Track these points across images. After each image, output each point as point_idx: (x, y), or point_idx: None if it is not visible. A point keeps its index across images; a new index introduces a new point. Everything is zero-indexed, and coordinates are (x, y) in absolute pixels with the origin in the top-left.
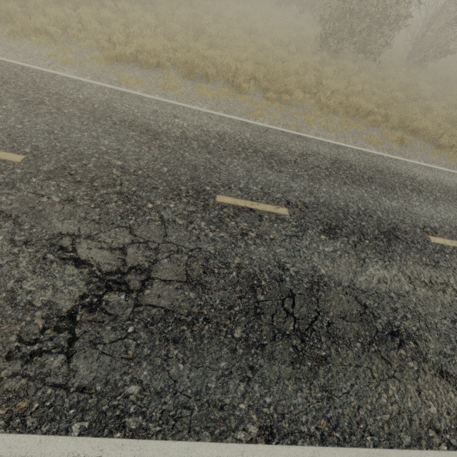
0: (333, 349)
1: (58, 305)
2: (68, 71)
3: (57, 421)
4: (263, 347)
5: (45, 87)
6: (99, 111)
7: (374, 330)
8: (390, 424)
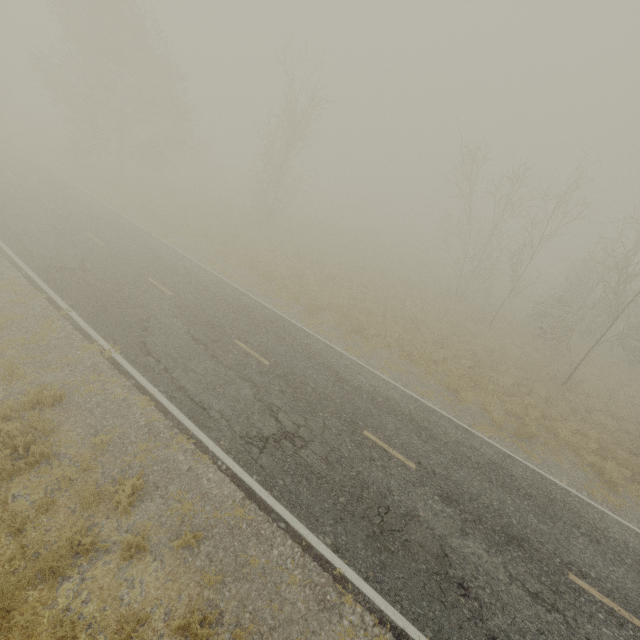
0: None
1: None
2: None
3: None
4: None
5: None
6: None
7: None
8: None
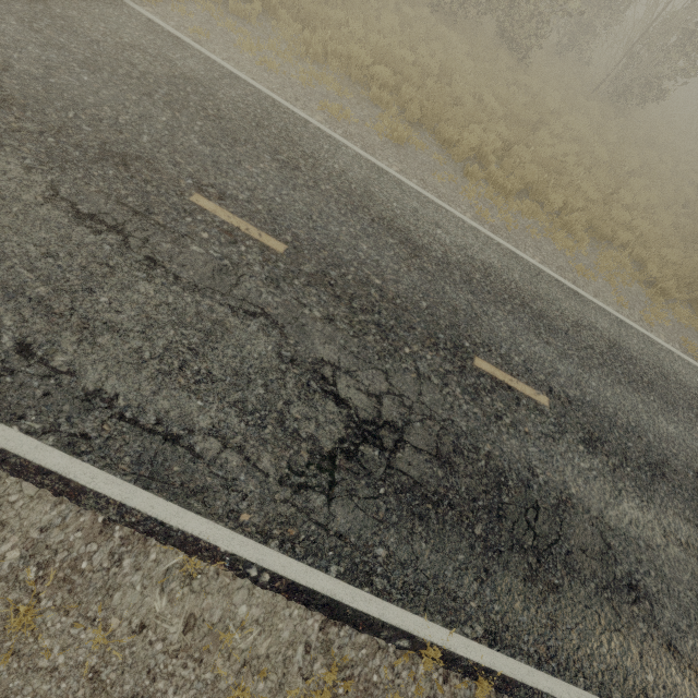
0: None
1: None
2: None
3: None
4: None
5: None
6: None
7: None
8: None
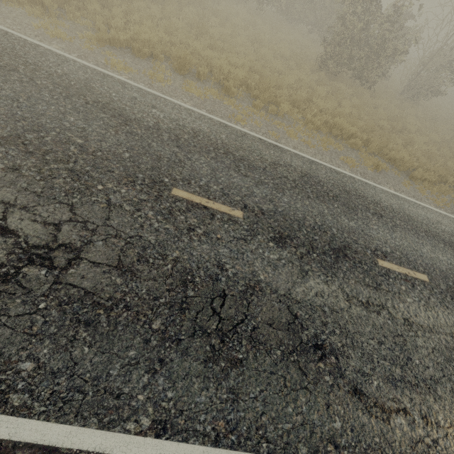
0: (252, 353)
1: None
2: (55, 45)
3: None
4: (180, 342)
5: (23, 56)
6: (74, 88)
7: (298, 341)
8: (291, 434)
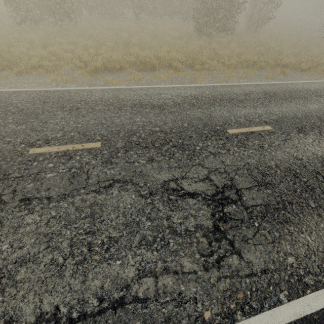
0: None
1: (203, 225)
2: (72, 86)
3: (269, 298)
4: None
5: (71, 98)
6: (116, 103)
7: None
8: None
